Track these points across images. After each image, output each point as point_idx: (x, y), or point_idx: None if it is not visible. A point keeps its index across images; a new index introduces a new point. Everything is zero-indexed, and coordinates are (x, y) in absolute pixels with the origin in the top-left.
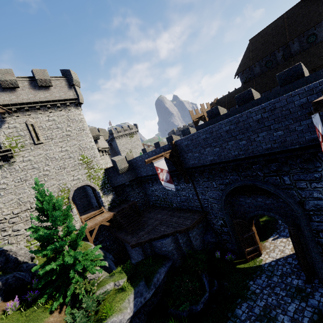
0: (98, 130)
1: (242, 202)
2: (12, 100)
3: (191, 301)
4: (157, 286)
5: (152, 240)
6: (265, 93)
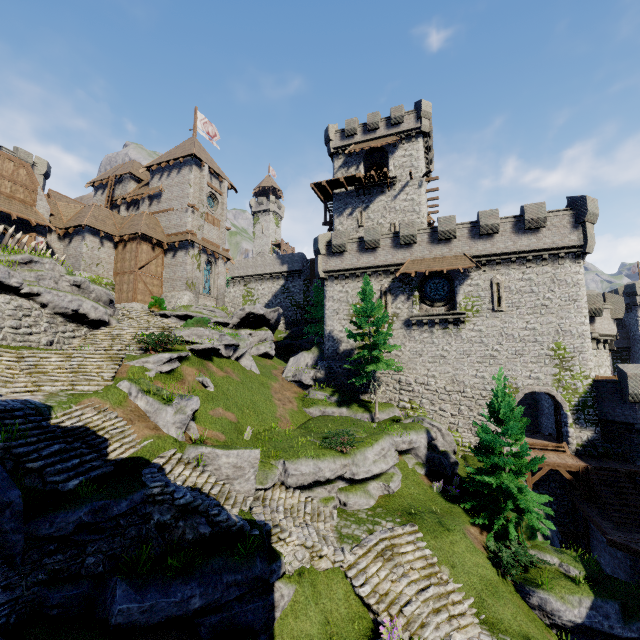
0: (603, 297)
1: None
2: (485, 250)
3: None
4: None
5: None
6: None
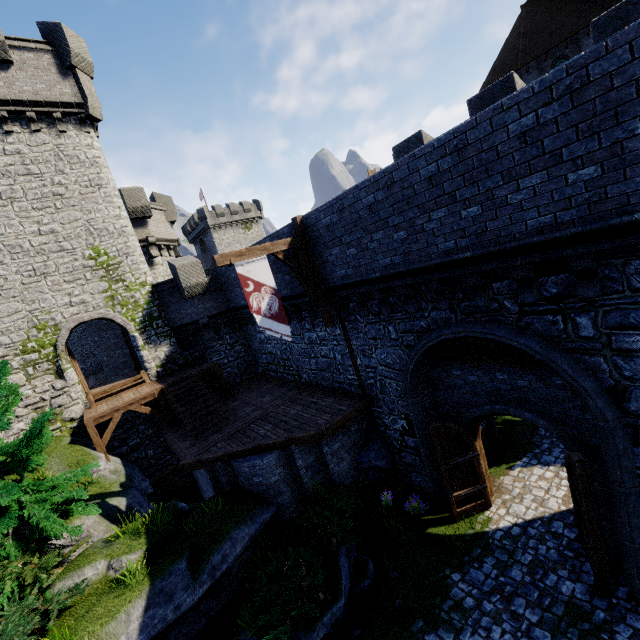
0: (153, 197)
1: (457, 380)
2: None
3: (295, 621)
4: (221, 574)
5: (233, 458)
6: None
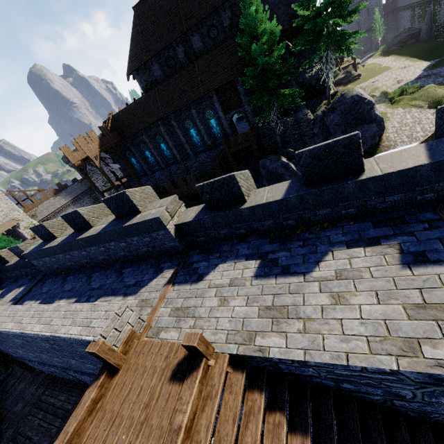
0: None
1: None
2: None
3: None
4: None
5: None
6: (175, 113)
